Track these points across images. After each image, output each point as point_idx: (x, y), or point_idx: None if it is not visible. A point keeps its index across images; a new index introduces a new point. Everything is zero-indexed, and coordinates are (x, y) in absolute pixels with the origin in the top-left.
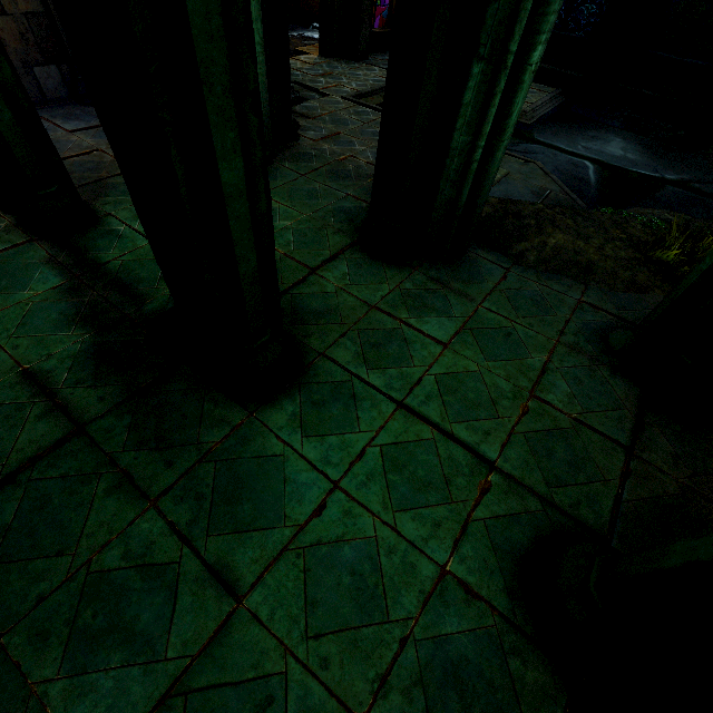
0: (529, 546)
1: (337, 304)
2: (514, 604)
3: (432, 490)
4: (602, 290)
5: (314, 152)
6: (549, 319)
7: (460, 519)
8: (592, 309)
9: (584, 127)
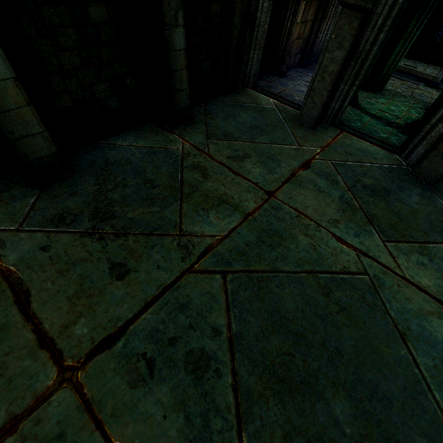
0: None
1: None
2: None
3: None
4: None
5: (388, 88)
6: None
7: None
8: None
9: None
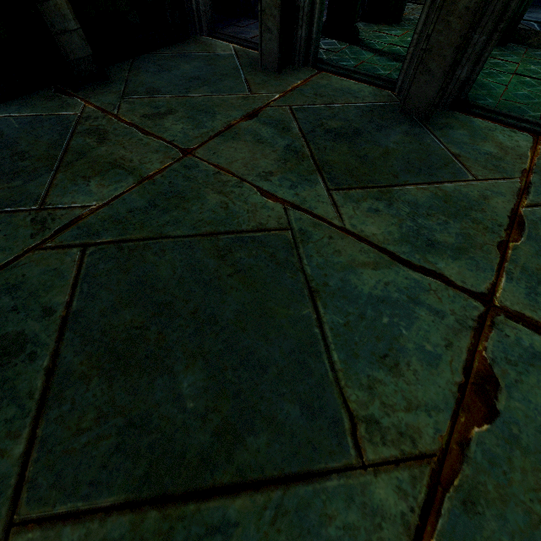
0: None
1: None
2: None
3: (535, 87)
4: None
5: (412, 18)
6: None
7: None
8: None
9: None
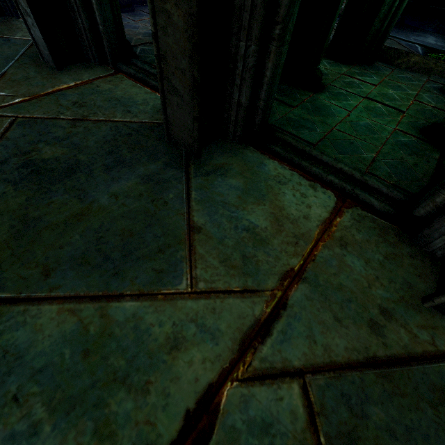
0: (422, 127)
1: (327, 73)
2: (420, 136)
3: (384, 116)
4: (437, 77)
5: None
6: (415, 84)
7: (396, 121)
8: (433, 82)
9: (412, 30)
